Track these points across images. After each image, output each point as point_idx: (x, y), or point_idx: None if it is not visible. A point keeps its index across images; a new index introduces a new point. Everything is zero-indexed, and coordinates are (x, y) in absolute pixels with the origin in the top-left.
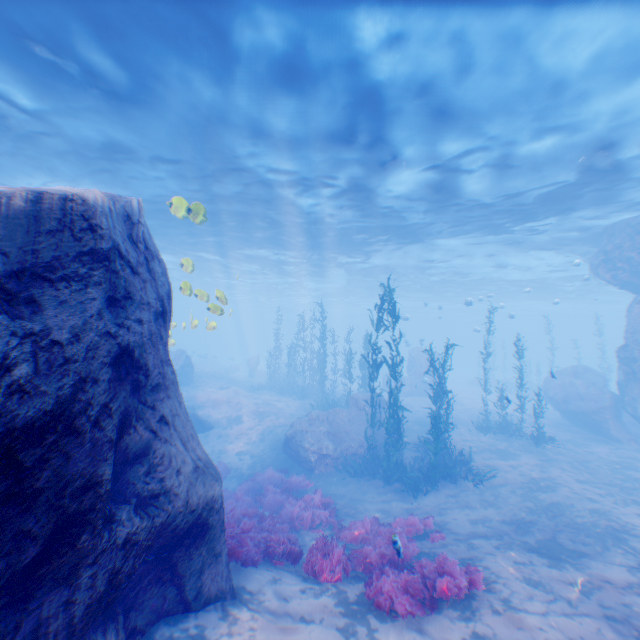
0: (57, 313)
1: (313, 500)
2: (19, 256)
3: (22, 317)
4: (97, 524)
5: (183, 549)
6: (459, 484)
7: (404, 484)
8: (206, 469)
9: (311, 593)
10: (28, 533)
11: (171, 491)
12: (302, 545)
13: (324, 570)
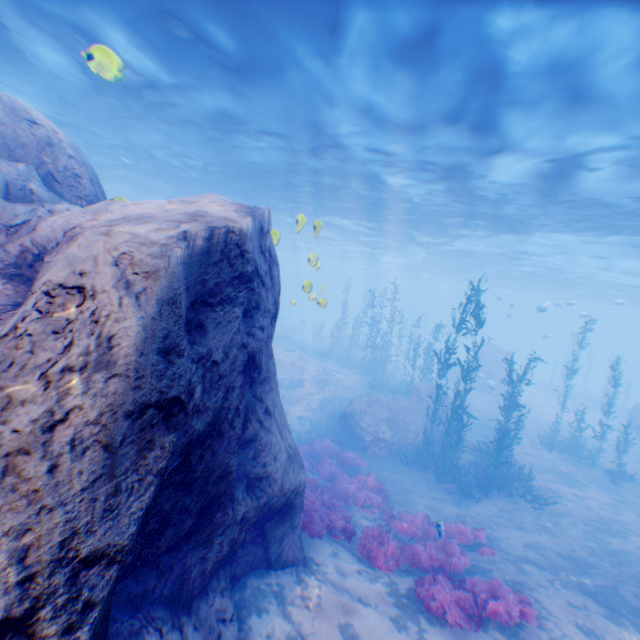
0: (214, 333)
1: (366, 481)
2: (195, 288)
3: (195, 342)
4: (226, 504)
5: (272, 521)
6: (514, 501)
7: (455, 485)
8: (294, 456)
9: (366, 577)
10: (187, 508)
11: (271, 476)
12: (354, 522)
13: (378, 558)
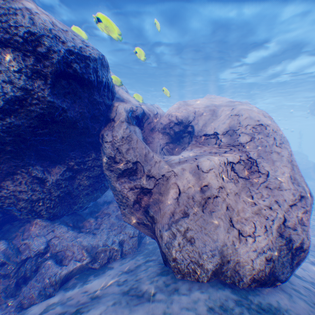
0: None
1: None
2: None
3: None
4: None
5: None
6: None
7: None
8: None
9: None
10: None
11: None
12: None
13: None
